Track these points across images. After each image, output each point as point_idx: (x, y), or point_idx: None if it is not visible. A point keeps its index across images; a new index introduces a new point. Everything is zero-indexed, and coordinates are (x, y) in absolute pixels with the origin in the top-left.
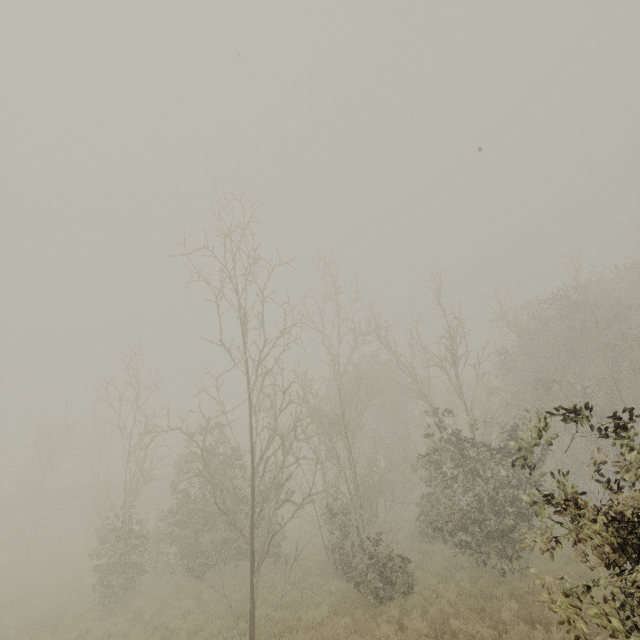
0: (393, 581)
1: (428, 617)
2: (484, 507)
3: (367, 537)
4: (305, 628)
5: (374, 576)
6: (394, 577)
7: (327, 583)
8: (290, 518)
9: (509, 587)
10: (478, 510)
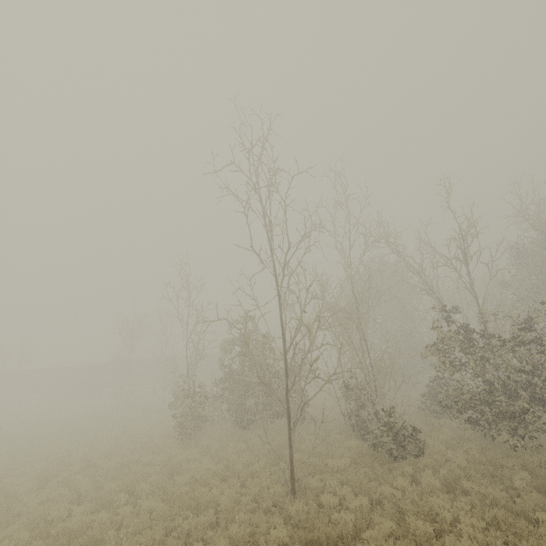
0: (405, 445)
1: (439, 476)
2: (496, 391)
3: (381, 409)
4: (332, 472)
5: (389, 440)
6: (406, 442)
7: (346, 441)
8: (318, 391)
9: (520, 460)
10: (489, 393)
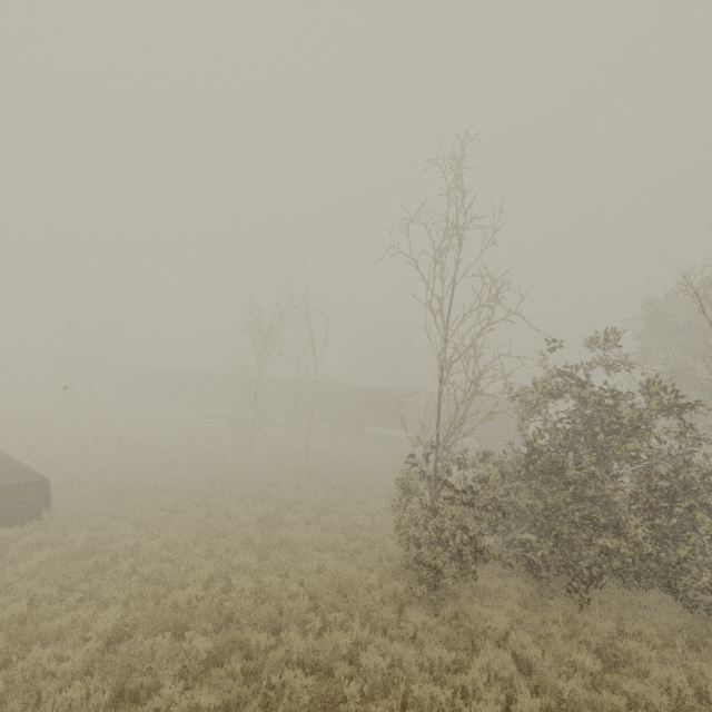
0: None
1: None
2: None
3: None
4: None
5: None
6: None
7: None
8: None
9: None
10: None
